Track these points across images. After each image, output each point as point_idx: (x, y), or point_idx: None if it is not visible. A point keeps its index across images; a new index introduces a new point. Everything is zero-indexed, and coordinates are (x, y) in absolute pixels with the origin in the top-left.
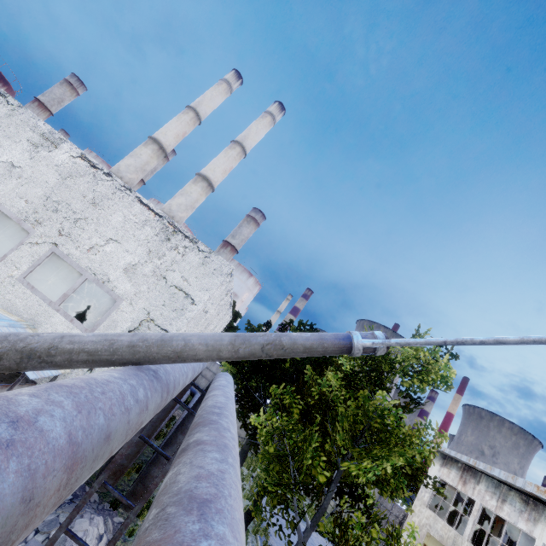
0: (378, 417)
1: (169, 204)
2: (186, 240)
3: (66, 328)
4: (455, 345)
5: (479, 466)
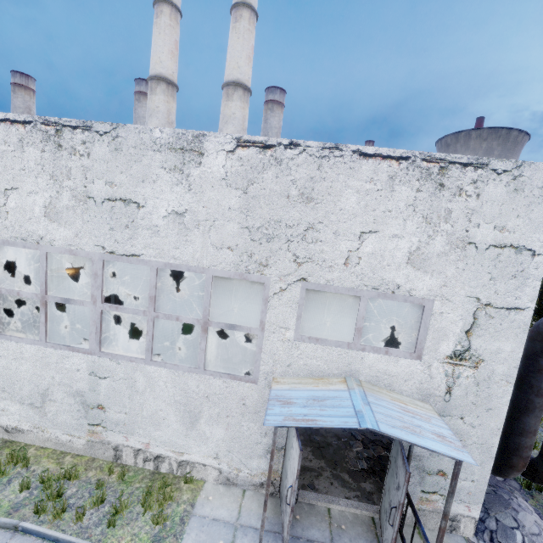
0: None
1: None
2: (467, 170)
3: (387, 363)
4: None
5: None
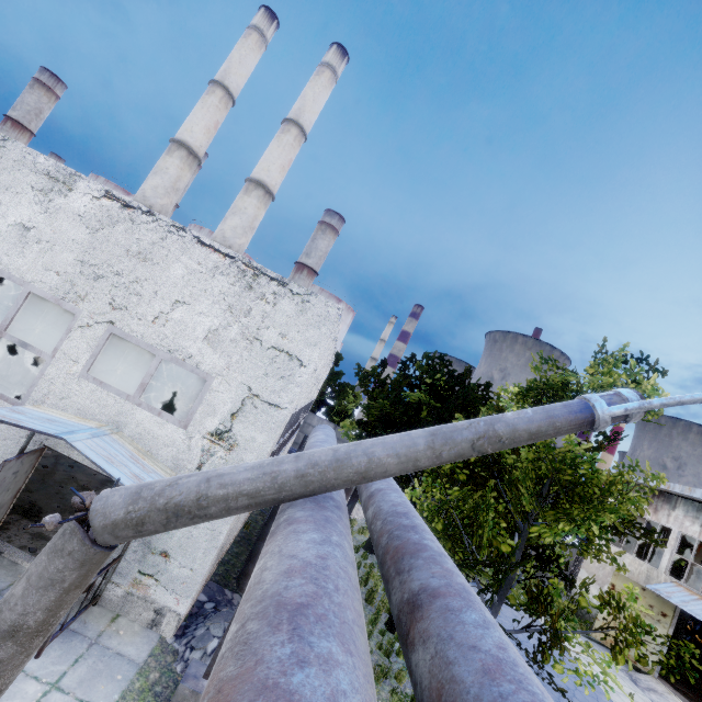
0: (568, 468)
1: (220, 230)
2: (273, 283)
3: (155, 424)
4: None
5: (673, 489)
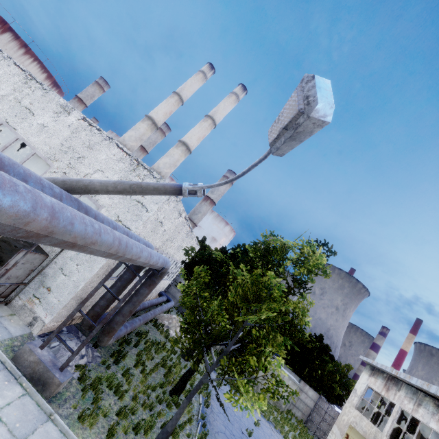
0: (265, 289)
1: (157, 163)
2: (145, 170)
3: None
4: (230, 181)
5: (399, 375)
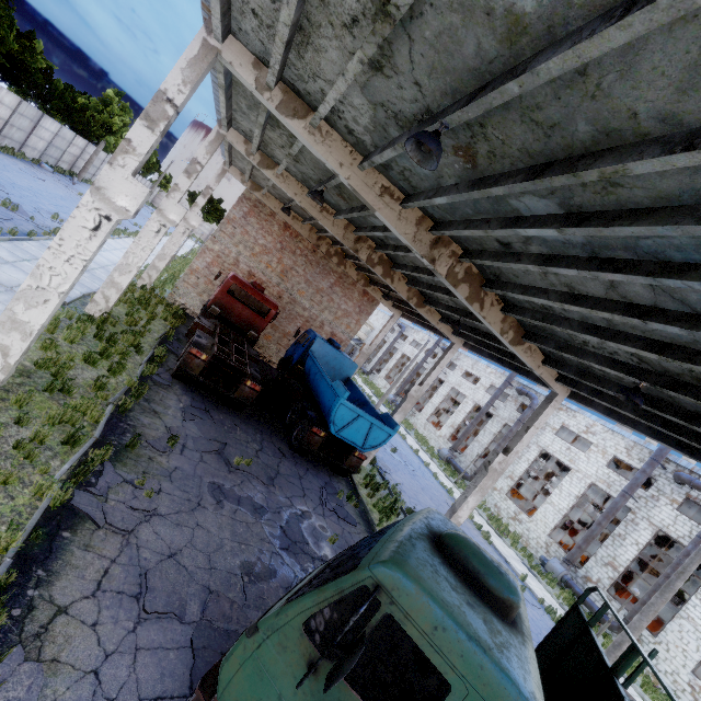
0: None
1: None
2: None
3: None
4: None
5: None
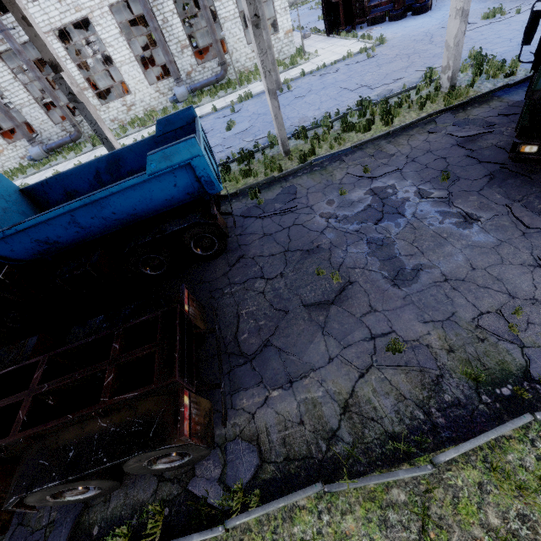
0: None
1: None
2: None
3: None
4: None
5: None
